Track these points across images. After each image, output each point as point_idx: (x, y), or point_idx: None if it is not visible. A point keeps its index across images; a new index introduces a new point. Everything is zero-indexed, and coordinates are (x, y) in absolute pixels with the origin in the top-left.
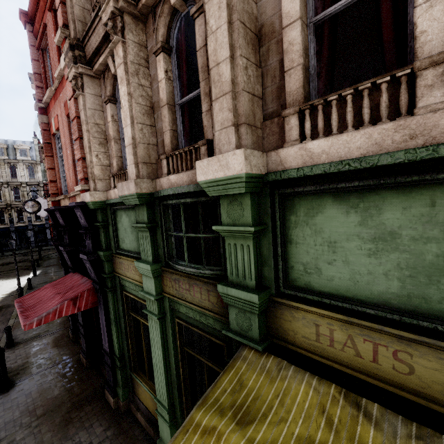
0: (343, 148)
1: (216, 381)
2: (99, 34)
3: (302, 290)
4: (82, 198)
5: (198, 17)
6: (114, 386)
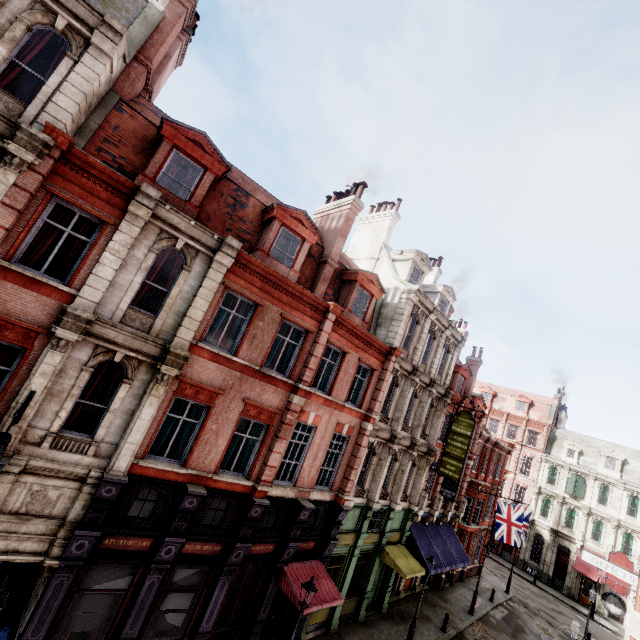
0: (402, 504)
1: (390, 555)
2: (383, 435)
3: (390, 529)
4: (346, 503)
5: (397, 462)
6: (301, 633)
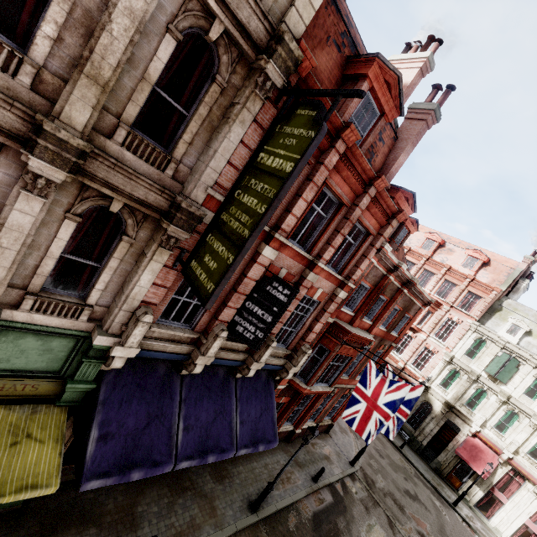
0: (50, 321)
1: None
2: None
3: None
4: None
5: None
6: None
